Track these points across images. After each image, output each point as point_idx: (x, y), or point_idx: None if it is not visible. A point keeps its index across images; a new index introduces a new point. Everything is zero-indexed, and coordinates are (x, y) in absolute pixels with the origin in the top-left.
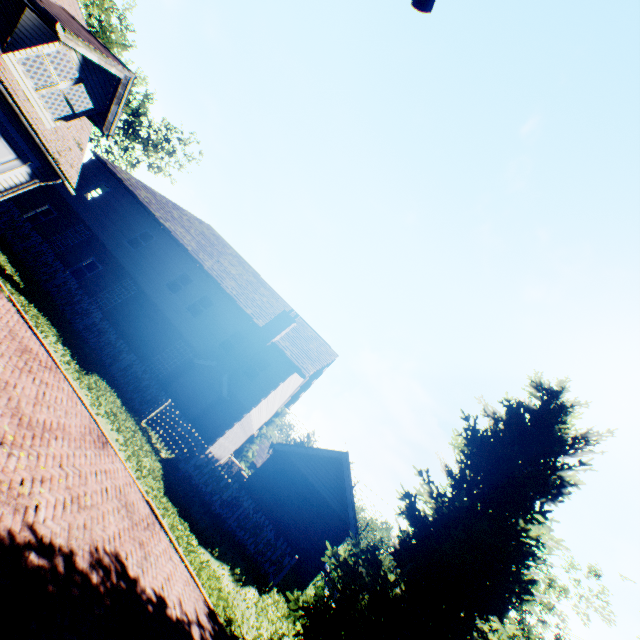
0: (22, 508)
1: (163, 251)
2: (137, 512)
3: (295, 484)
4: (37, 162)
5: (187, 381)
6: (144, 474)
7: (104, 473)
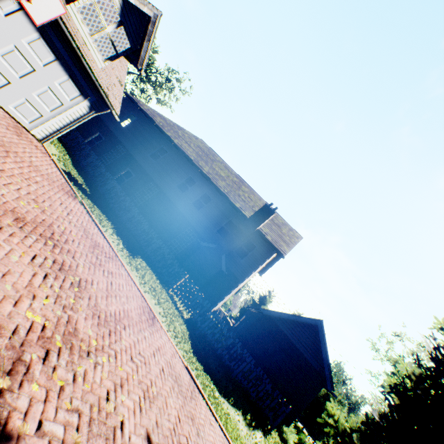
0: (111, 433)
1: (174, 161)
2: (183, 383)
3: (279, 341)
4: (93, 97)
5: (196, 258)
6: (178, 339)
7: (158, 351)
